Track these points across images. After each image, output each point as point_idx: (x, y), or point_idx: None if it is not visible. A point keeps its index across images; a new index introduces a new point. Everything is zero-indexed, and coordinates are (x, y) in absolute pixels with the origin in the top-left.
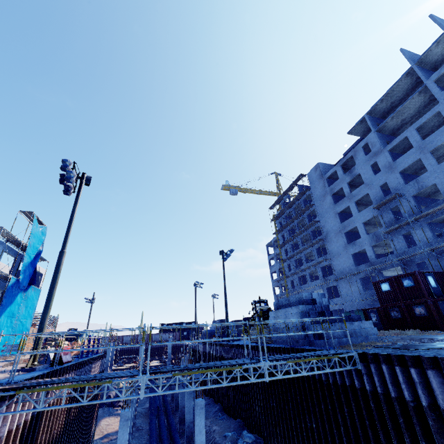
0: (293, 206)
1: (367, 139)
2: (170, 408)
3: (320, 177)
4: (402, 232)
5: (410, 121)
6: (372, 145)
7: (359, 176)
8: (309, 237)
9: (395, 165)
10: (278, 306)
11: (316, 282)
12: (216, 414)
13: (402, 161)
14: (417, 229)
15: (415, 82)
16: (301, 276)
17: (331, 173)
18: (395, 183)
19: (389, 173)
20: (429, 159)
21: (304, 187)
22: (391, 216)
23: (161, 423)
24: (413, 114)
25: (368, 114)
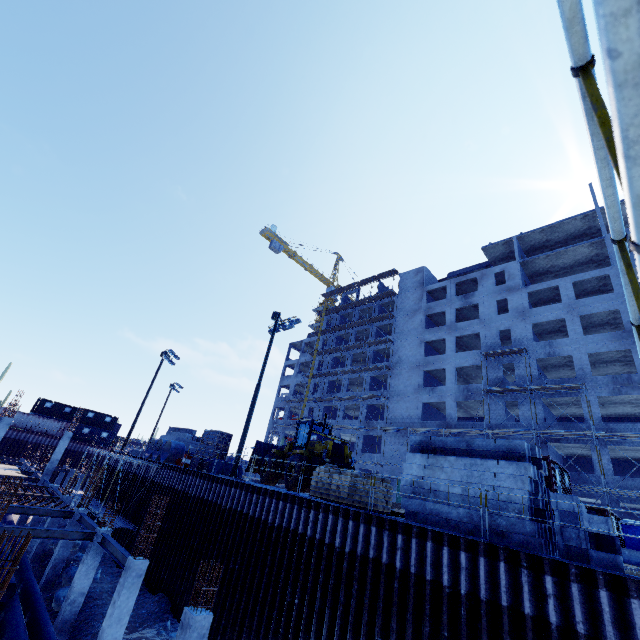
0: (361, 307)
1: (506, 266)
2: (38, 588)
3: (418, 286)
4: (506, 399)
5: (557, 272)
6: (509, 276)
7: (472, 308)
8: (368, 358)
9: (530, 313)
10: (426, 448)
11: (351, 423)
12: (155, 620)
13: (541, 312)
14: (528, 403)
15: (584, 231)
16: (328, 406)
17: (438, 286)
18: (521, 335)
19: (518, 320)
20: (576, 324)
21: (386, 290)
22: (500, 374)
23: (17, 636)
24: (566, 265)
25: (517, 238)
